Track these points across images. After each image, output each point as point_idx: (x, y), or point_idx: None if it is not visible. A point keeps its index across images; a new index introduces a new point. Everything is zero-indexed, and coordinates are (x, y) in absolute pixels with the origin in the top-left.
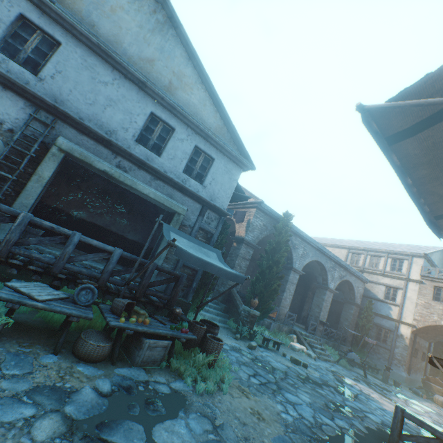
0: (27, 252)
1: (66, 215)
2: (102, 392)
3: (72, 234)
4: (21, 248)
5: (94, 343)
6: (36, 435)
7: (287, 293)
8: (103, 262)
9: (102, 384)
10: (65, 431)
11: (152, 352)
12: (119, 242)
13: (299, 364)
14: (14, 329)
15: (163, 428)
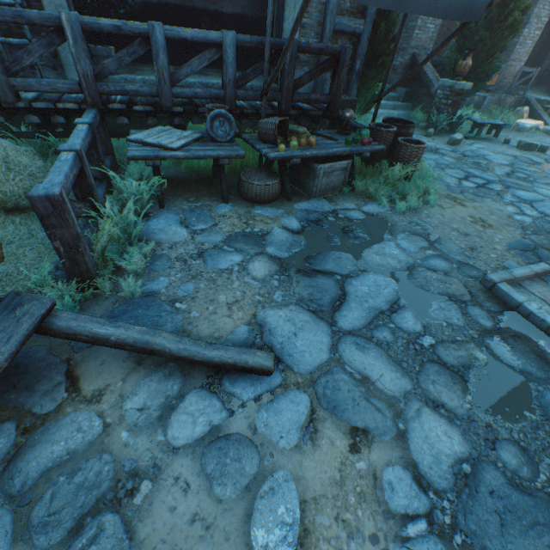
0: (118, 88)
1: (120, 6)
2: (293, 230)
3: (150, 31)
4: (106, 83)
5: (260, 184)
6: (255, 276)
7: (531, 27)
8: (212, 74)
9: (288, 223)
10: (278, 269)
11: (329, 179)
12: (216, 29)
13: (532, 150)
14: (172, 187)
15: (372, 253)
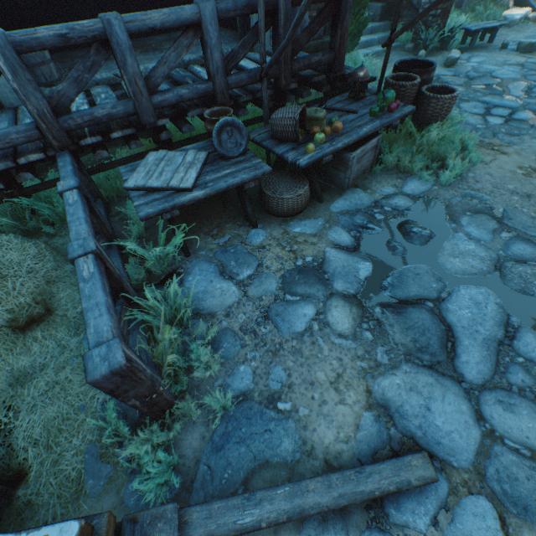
0: (86, 118)
1: None
2: (347, 246)
3: (106, 30)
4: (69, 115)
5: (291, 197)
6: (342, 332)
7: None
8: (166, 46)
9: (337, 237)
10: (361, 313)
11: (360, 164)
12: None
13: (535, 51)
14: (183, 219)
15: (447, 256)
